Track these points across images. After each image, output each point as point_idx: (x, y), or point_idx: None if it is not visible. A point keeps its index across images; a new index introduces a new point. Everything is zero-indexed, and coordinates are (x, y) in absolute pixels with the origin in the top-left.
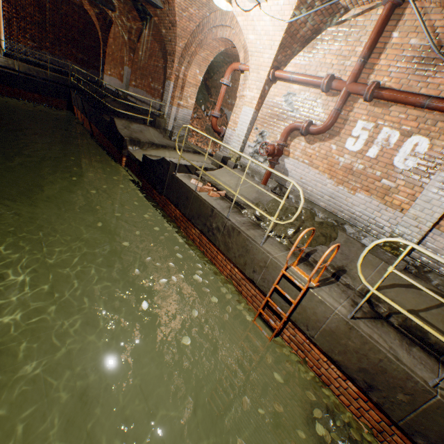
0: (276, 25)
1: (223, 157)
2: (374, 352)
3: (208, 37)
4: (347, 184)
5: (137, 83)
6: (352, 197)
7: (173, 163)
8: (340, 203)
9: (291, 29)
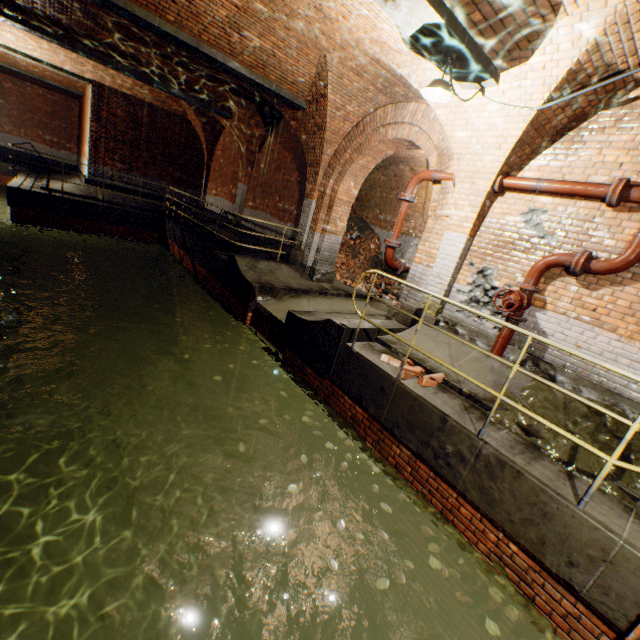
0: (512, 115)
1: (416, 310)
2: None
3: (372, 139)
4: None
5: (255, 204)
6: None
7: (347, 328)
8: None
9: (538, 118)
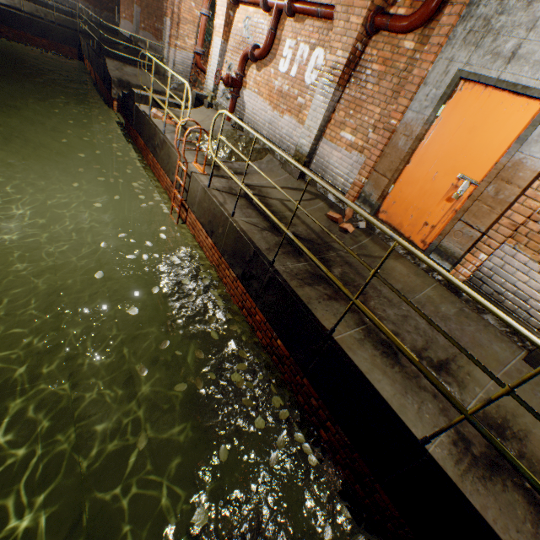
0: None
1: (198, 95)
2: (213, 205)
3: None
4: (279, 109)
5: (145, 25)
6: (282, 120)
7: (137, 93)
8: (274, 129)
9: None
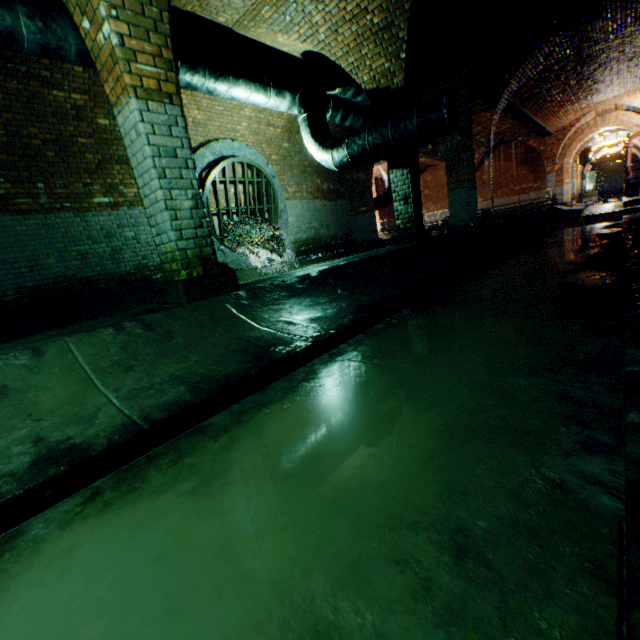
0: None
1: None
2: None
3: (586, 134)
4: None
5: (486, 198)
6: None
7: None
8: None
9: None
